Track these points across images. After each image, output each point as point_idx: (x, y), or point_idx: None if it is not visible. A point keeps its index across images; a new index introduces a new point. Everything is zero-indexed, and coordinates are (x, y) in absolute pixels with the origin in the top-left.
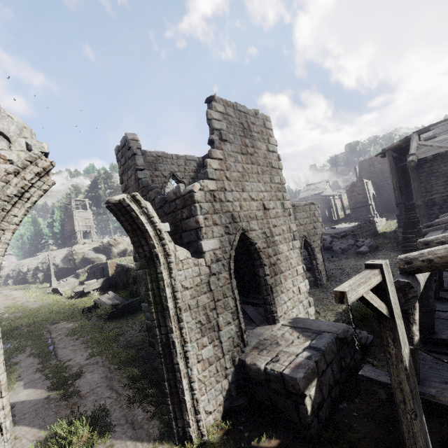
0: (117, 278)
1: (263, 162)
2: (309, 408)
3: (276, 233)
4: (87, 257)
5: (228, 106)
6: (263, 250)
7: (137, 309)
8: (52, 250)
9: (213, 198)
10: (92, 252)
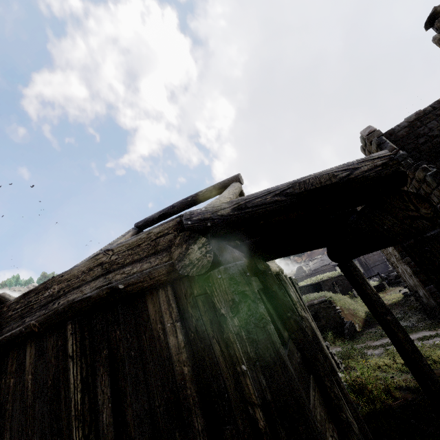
0: None
1: None
2: None
3: None
4: None
5: None
6: None
7: (354, 331)
8: None
9: None
10: None
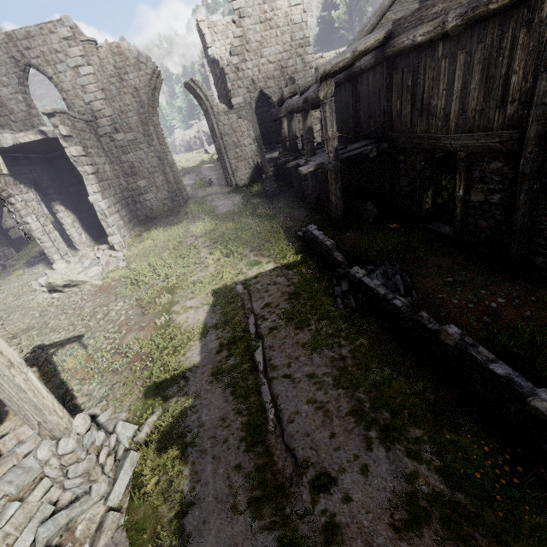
0: None
1: (283, 22)
2: None
3: None
4: None
5: None
6: None
7: None
8: (202, 120)
9: (237, 70)
10: None
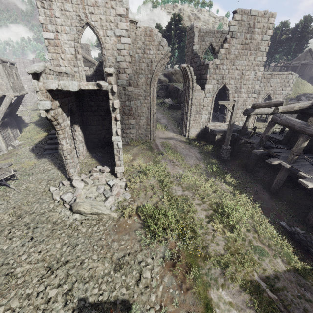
0: (172, 94)
1: (254, 48)
2: (216, 139)
3: (243, 88)
4: (160, 79)
5: (244, 14)
6: (232, 94)
7: (179, 108)
8: None
9: (216, 68)
10: (162, 76)
